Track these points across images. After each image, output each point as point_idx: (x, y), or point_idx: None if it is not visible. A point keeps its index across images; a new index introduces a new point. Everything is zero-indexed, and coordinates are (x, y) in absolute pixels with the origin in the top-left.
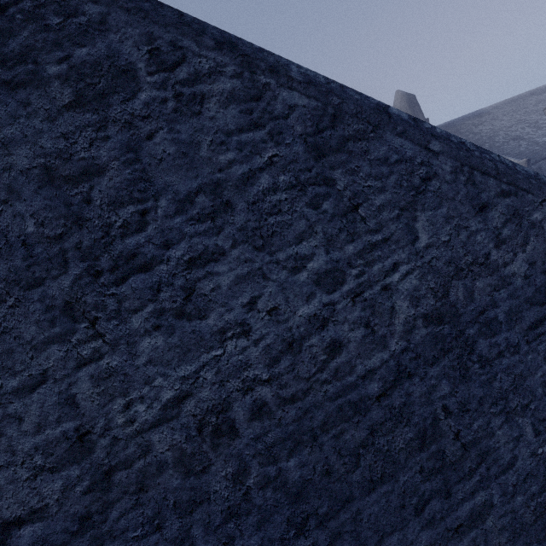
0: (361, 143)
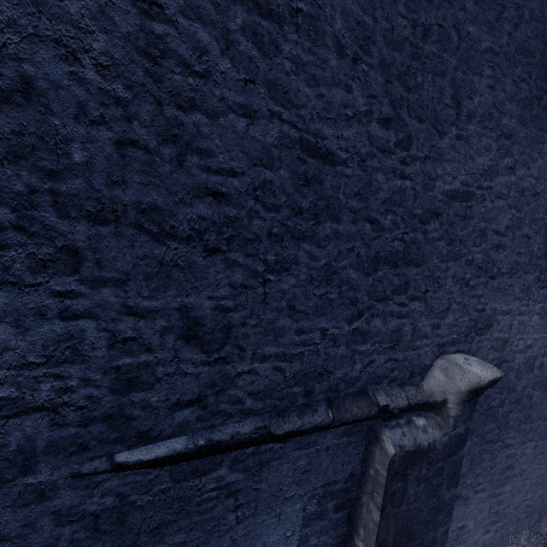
0: None
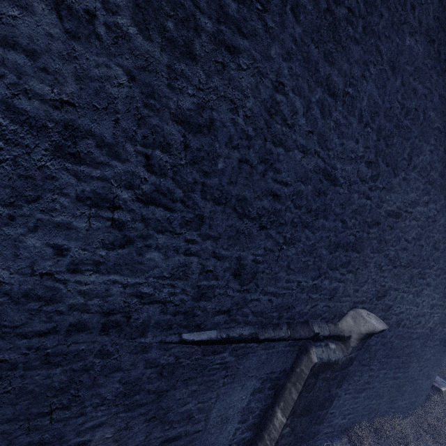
0: None
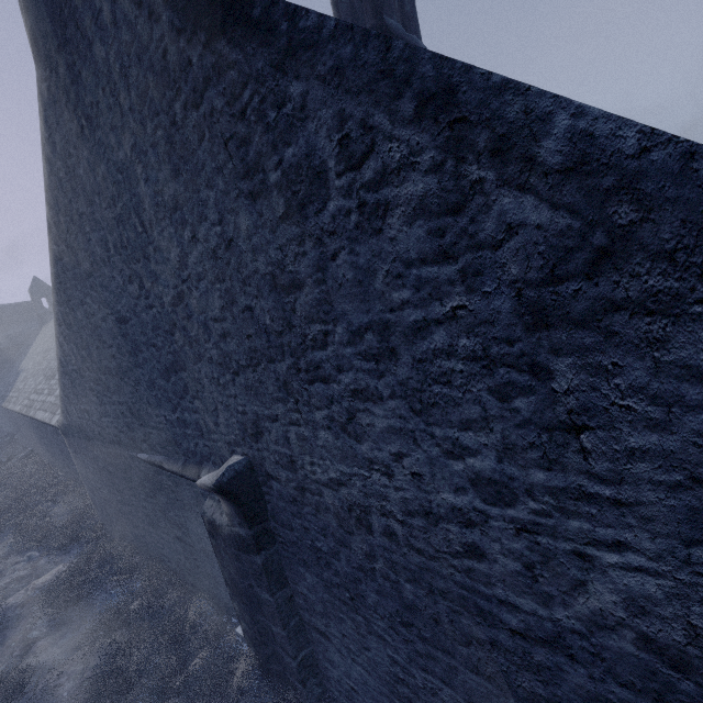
0: (650, 322)
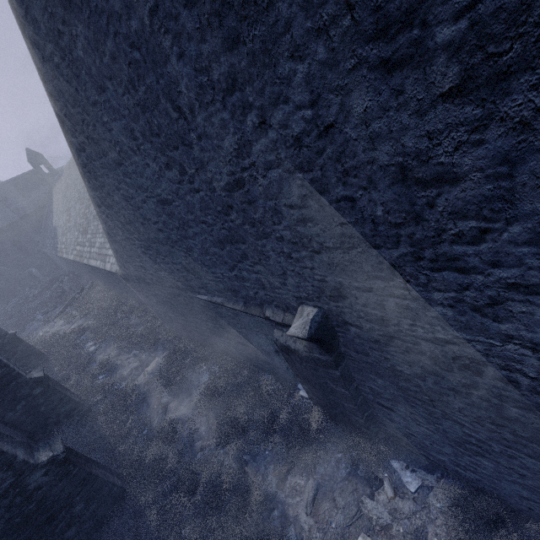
0: None
